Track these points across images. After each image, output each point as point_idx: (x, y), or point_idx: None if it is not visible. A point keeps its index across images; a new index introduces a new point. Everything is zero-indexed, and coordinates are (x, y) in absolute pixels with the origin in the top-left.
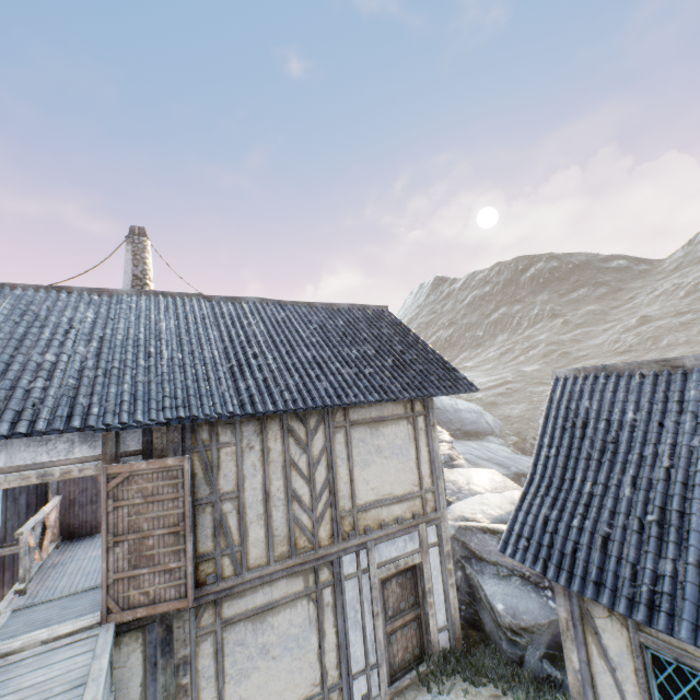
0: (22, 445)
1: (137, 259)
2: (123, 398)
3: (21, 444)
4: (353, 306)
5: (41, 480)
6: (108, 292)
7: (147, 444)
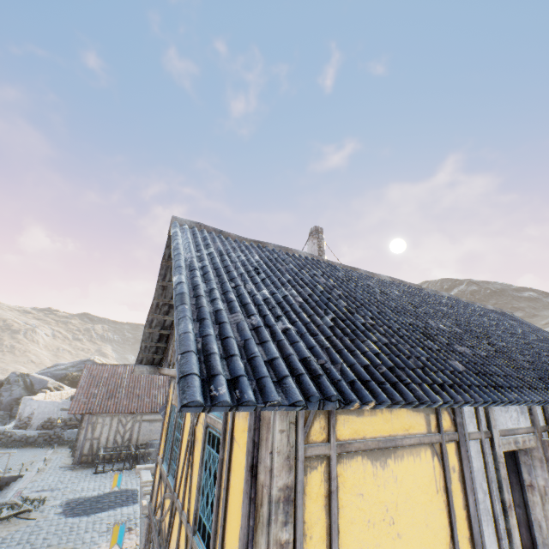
0: (498, 409)
1: (320, 251)
2: (545, 375)
3: (497, 408)
4: (495, 309)
5: (514, 446)
6: (376, 276)
7: (548, 421)
